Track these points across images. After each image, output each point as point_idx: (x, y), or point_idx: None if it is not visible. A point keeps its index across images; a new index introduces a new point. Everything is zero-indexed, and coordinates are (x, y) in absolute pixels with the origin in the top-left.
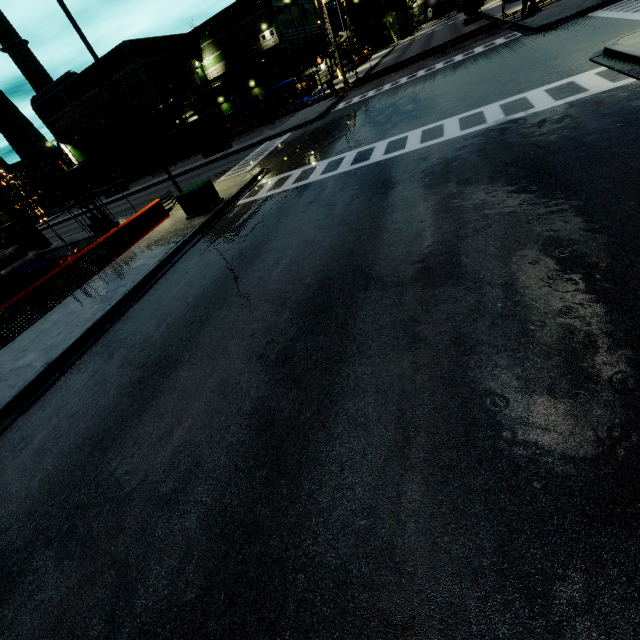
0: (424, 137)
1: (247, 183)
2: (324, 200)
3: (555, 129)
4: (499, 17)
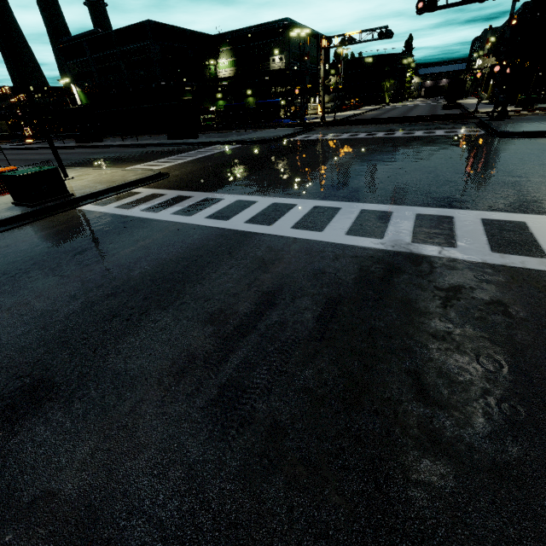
0: (305, 218)
1: (122, 184)
2: (101, 267)
3: (469, 334)
4: (471, 111)
